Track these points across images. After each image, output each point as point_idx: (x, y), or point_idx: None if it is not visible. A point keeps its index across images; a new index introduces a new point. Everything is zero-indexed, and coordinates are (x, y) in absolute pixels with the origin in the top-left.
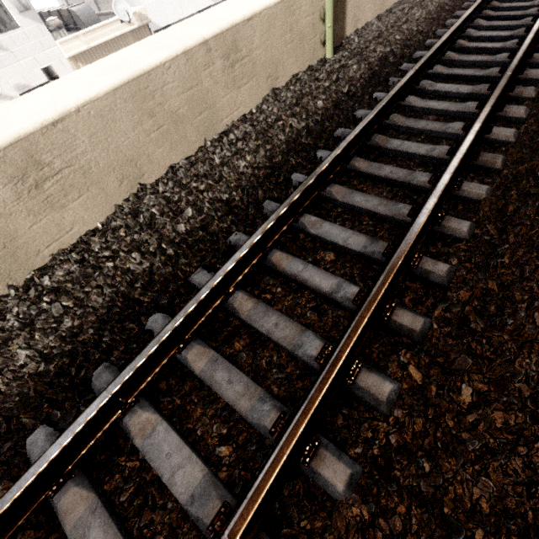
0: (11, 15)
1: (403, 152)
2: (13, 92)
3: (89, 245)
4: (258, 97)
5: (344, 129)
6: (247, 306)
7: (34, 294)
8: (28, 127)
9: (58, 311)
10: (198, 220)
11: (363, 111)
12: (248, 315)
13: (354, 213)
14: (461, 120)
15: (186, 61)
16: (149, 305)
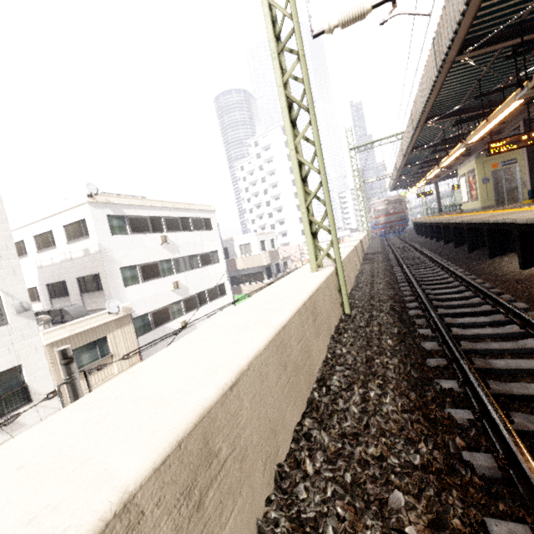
0: (6, 316)
1: (519, 368)
2: None
3: None
4: (325, 344)
5: (433, 358)
6: None
7: None
8: (211, 396)
9: None
10: (418, 509)
11: (429, 343)
12: None
13: None
14: (516, 339)
15: (298, 317)
16: None
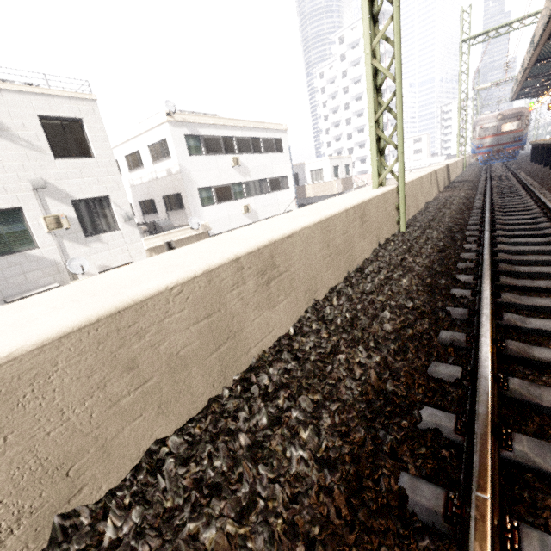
0: (117, 223)
1: (539, 272)
2: (95, 270)
3: (291, 346)
4: (371, 248)
5: (464, 263)
6: (535, 391)
7: (258, 392)
8: (275, 236)
9: (309, 404)
10: (397, 321)
11: (468, 254)
12: (548, 401)
13: (545, 313)
14: None
15: (345, 216)
16: (407, 399)
